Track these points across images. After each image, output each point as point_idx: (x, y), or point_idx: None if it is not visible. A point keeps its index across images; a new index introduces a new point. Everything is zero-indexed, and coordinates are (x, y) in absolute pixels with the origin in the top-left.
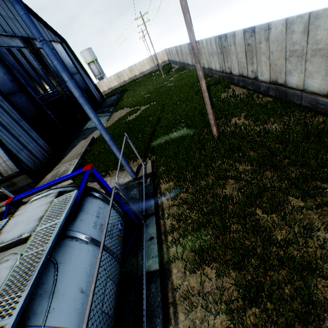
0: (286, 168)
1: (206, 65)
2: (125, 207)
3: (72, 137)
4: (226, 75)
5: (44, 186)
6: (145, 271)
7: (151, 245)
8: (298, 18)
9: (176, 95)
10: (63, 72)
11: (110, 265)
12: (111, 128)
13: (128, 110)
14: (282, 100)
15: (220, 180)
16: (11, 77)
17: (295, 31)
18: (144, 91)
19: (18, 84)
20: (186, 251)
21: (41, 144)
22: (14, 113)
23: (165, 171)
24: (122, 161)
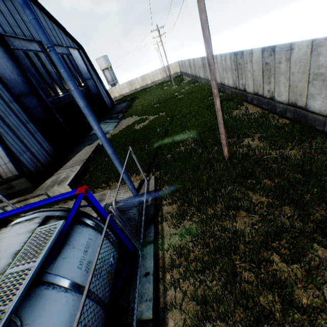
0: (310, 206)
1: (219, 80)
2: (120, 237)
3: (78, 141)
4: (240, 91)
5: (32, 206)
6: (135, 320)
7: (146, 282)
8: (326, 40)
9: (185, 107)
10: (69, 81)
11: (93, 317)
12: (118, 136)
13: (137, 119)
14: (301, 123)
15: (230, 210)
16: (24, 79)
17: (322, 53)
18: (154, 101)
19: (30, 86)
20: (186, 298)
21: (46, 147)
22: (22, 115)
23: (169, 191)
24: (124, 176)
